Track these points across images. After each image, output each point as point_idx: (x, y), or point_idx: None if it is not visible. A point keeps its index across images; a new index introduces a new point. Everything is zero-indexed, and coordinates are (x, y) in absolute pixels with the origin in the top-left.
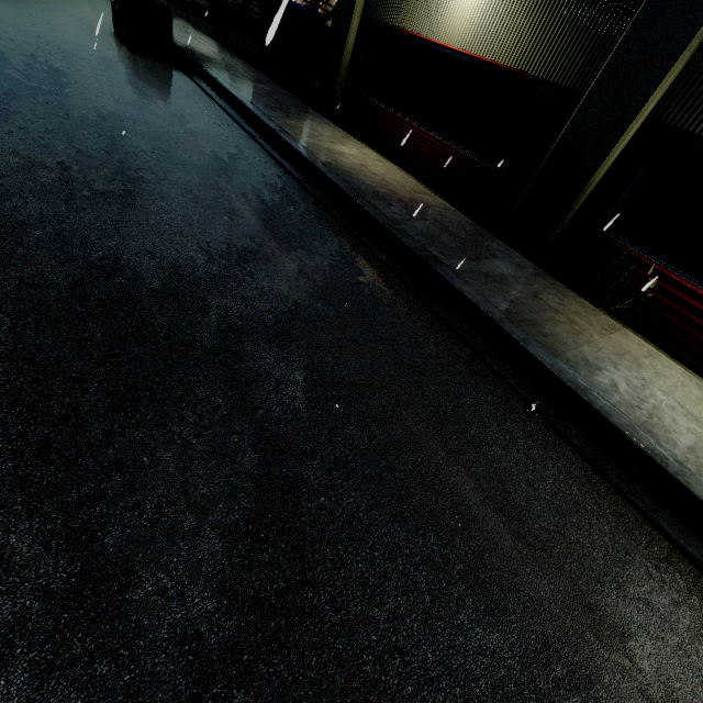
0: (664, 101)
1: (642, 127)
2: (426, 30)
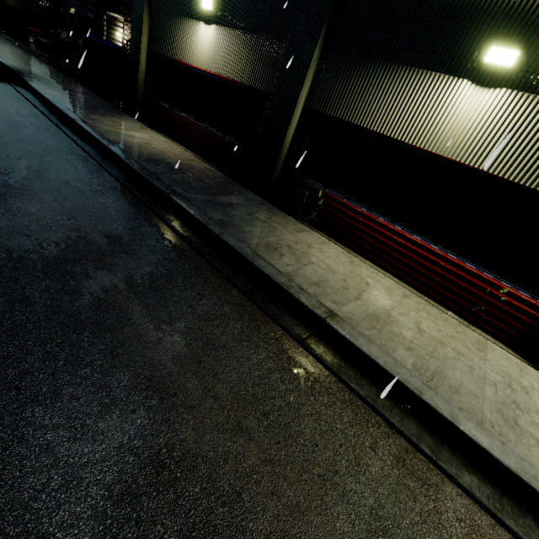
0: (309, 97)
1: (302, 112)
2: (186, 58)
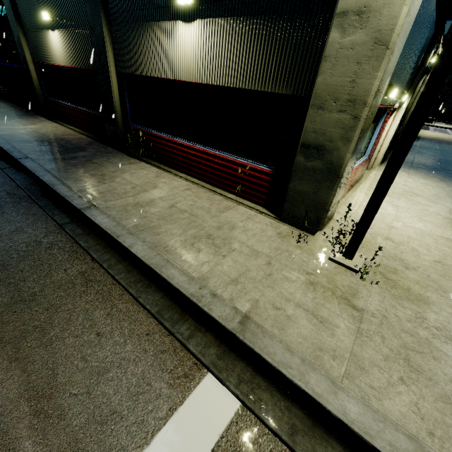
0: (116, 64)
1: (117, 77)
2: (52, 61)
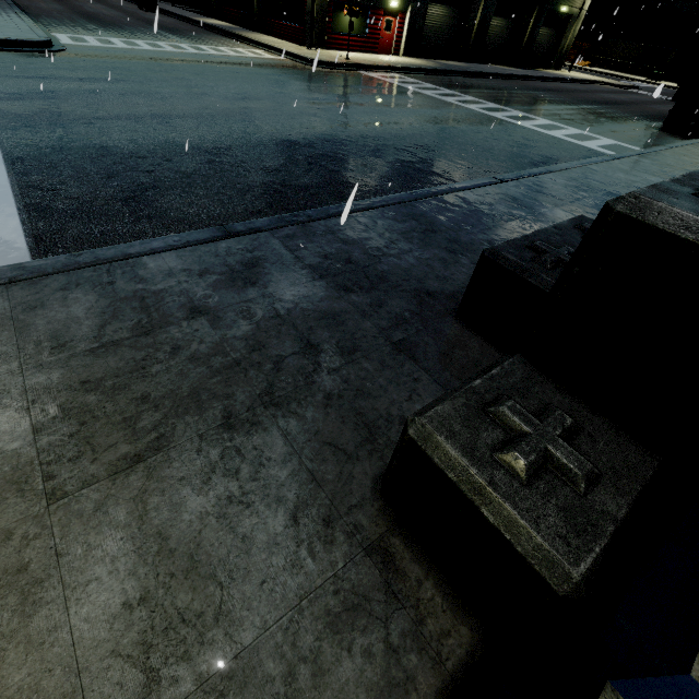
0: None
1: None
2: None
